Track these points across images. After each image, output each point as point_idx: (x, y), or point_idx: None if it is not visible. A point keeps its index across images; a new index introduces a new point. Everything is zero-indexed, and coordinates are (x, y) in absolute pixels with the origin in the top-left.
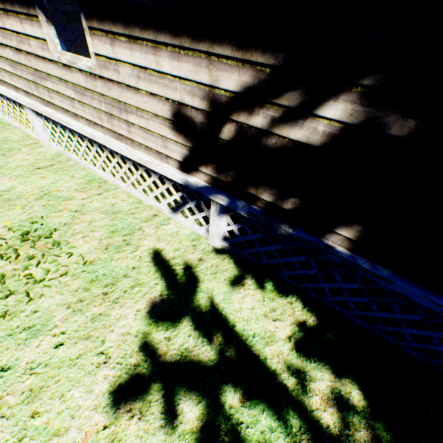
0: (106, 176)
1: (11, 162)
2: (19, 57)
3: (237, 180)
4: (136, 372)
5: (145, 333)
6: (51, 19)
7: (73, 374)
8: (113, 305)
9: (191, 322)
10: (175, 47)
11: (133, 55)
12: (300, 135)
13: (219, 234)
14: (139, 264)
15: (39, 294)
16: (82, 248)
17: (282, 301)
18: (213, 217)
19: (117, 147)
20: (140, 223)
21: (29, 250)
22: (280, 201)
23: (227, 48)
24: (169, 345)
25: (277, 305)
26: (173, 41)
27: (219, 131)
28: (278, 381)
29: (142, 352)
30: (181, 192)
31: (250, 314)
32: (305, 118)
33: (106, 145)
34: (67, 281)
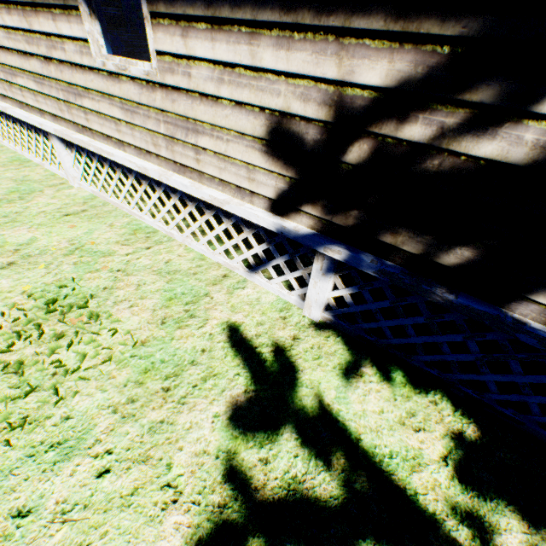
0: (155, 224)
1: (31, 207)
2: (48, 69)
3: (362, 223)
4: (223, 517)
5: (229, 453)
6: (96, 11)
7: (126, 522)
8: (178, 407)
9: (295, 433)
10: (285, 28)
11: (216, 47)
12: (490, 148)
13: (321, 301)
14: (210, 345)
15: (72, 391)
16: (129, 322)
17: (421, 400)
18: (315, 278)
19: (178, 182)
20: (205, 287)
21: (56, 325)
22: (435, 253)
23: (375, 20)
24: (268, 471)
25: (415, 406)
26: (282, 20)
27: (342, 152)
28: (443, 534)
29: (229, 484)
30: (265, 243)
31: (380, 421)
32: (504, 120)
33: (162, 180)
34: (111, 370)
